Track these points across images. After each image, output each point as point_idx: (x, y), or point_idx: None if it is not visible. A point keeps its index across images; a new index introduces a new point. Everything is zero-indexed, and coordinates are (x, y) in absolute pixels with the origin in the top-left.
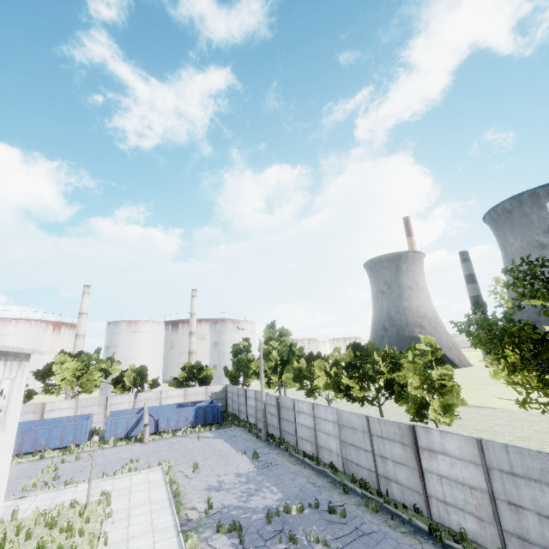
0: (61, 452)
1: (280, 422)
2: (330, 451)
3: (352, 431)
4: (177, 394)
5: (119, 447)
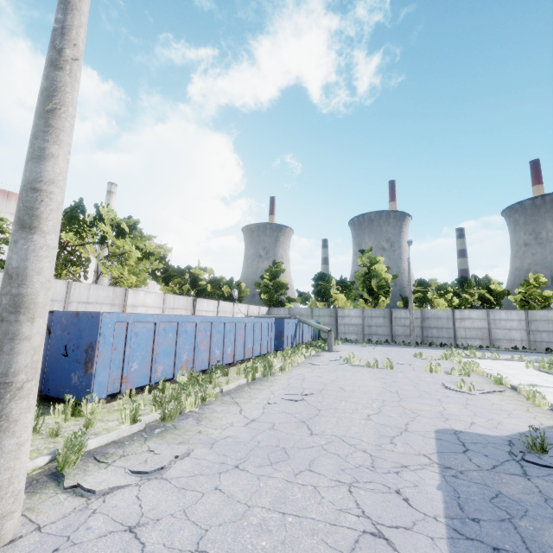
0: (291, 358)
1: (424, 331)
2: (512, 340)
3: (547, 322)
4: (243, 310)
5: (324, 353)
